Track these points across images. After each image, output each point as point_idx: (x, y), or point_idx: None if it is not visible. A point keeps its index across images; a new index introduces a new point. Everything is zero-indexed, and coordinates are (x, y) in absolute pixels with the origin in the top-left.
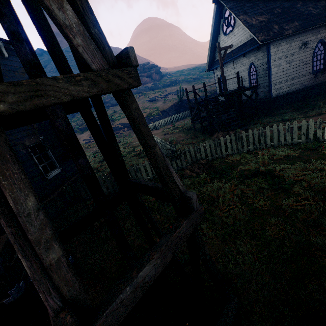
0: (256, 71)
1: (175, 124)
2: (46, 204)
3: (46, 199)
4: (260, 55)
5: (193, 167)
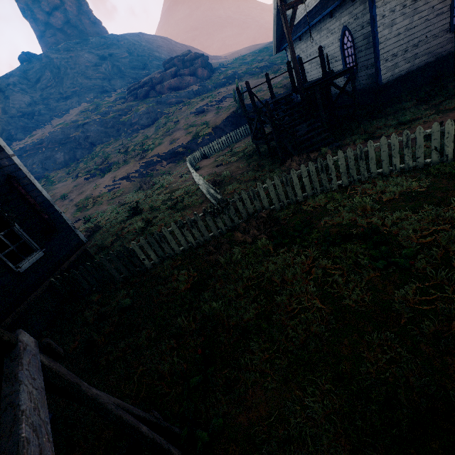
0: (353, 40)
1: (235, 146)
2: (25, 311)
3: (21, 304)
4: (357, 9)
5: (249, 226)
